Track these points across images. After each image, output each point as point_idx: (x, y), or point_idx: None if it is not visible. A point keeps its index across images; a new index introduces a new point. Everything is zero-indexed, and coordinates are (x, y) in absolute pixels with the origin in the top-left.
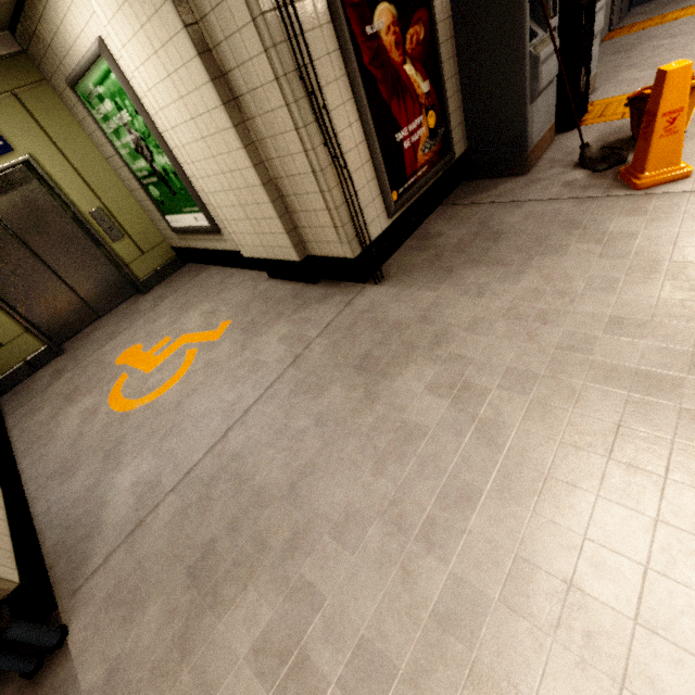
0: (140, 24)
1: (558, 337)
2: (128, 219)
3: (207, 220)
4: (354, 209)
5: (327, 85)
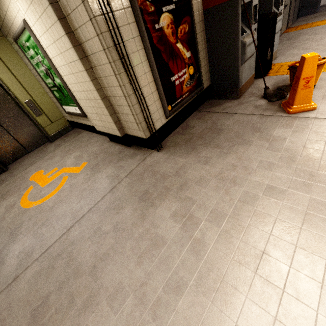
0: (39, 15)
1: (240, 193)
2: (45, 106)
3: (80, 111)
4: (146, 114)
5: (132, 53)
